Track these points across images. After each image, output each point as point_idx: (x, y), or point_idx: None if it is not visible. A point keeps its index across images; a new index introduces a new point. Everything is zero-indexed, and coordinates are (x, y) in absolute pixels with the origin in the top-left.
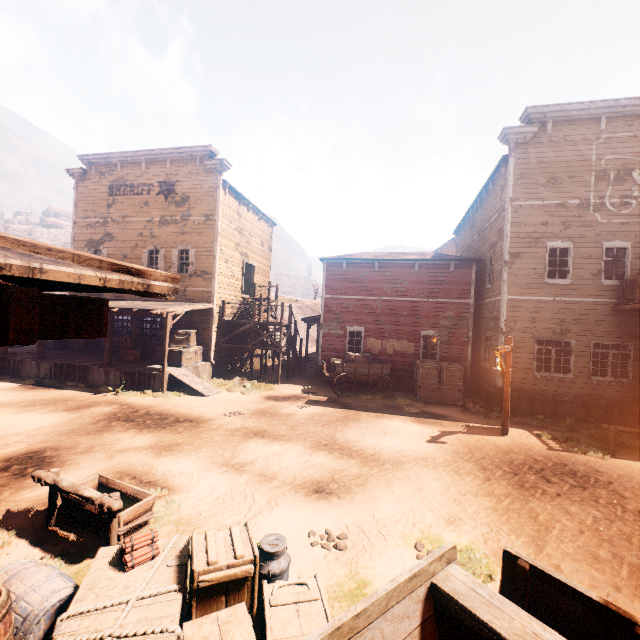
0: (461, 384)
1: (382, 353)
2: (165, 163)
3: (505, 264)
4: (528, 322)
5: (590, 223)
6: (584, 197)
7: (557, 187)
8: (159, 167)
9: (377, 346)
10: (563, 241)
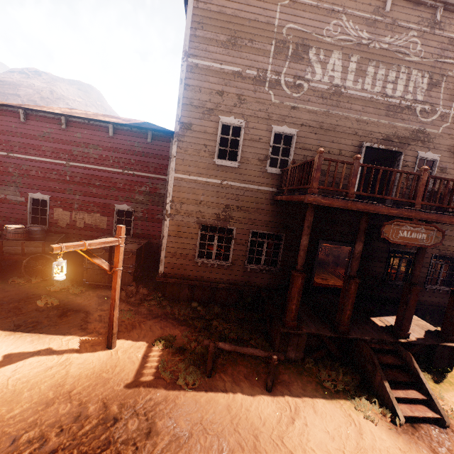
0: (133, 266)
1: (72, 226)
2: None
3: (175, 135)
4: (194, 205)
5: (264, 101)
6: (262, 69)
7: (237, 50)
8: None
9: (65, 218)
10: (237, 118)
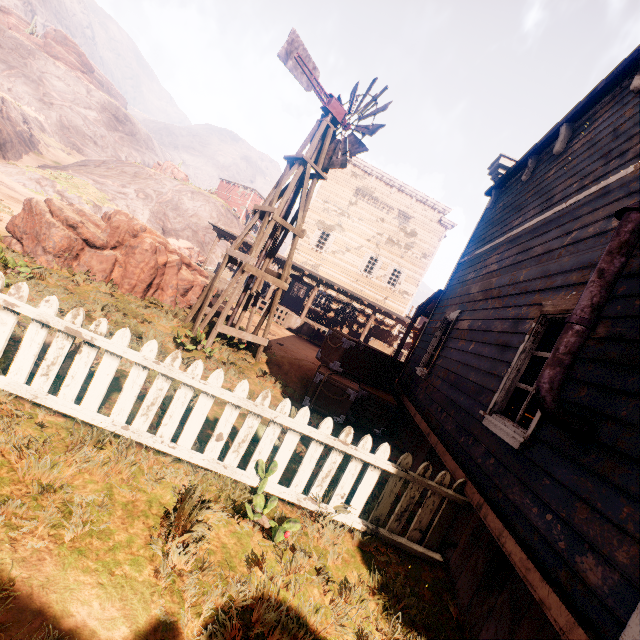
0: None
1: None
2: (410, 198)
3: None
4: None
5: None
6: None
7: None
8: (404, 199)
9: None
10: None
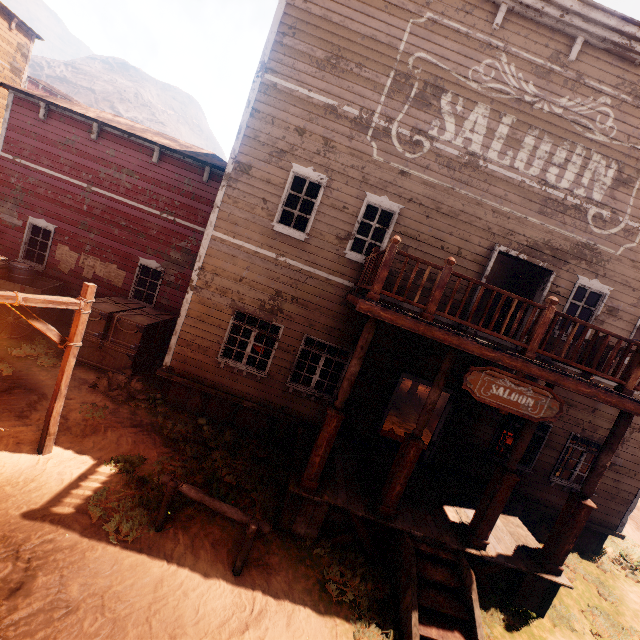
0: (135, 347)
1: (76, 274)
2: None
3: (225, 177)
4: (232, 281)
5: (362, 155)
6: (368, 109)
7: (337, 75)
8: None
9: (70, 261)
10: (317, 170)
